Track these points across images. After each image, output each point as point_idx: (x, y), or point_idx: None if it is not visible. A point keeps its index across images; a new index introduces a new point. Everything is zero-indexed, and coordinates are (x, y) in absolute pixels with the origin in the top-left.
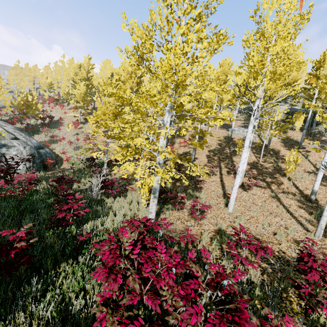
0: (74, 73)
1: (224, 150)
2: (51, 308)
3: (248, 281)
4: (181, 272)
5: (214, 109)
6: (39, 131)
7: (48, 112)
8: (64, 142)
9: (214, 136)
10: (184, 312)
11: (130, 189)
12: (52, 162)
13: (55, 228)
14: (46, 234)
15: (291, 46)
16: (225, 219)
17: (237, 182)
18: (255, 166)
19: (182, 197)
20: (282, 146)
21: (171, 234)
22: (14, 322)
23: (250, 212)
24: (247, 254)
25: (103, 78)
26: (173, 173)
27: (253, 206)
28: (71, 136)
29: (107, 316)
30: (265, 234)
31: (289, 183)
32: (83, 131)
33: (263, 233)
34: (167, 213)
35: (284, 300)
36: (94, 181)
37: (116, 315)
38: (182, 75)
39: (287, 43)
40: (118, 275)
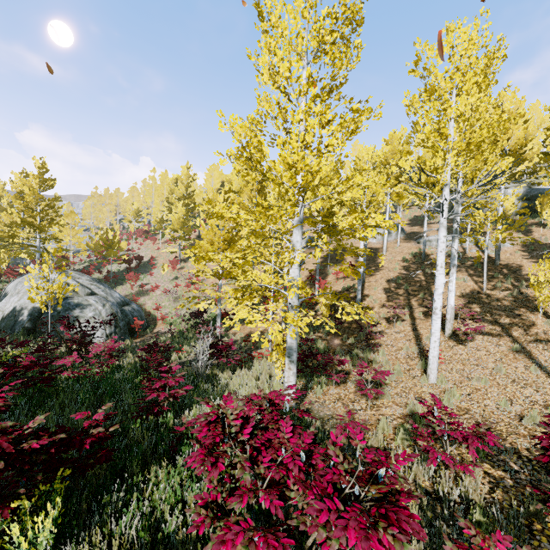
0: (169, 191)
1: (414, 277)
2: (137, 523)
3: (463, 500)
4: (323, 468)
5: (387, 211)
6: (123, 280)
7: (135, 251)
8: (158, 293)
9: (394, 255)
10: (309, 508)
11: (257, 356)
12: (141, 324)
13: (145, 418)
14: (131, 426)
15: (484, 99)
16: (423, 396)
17: (436, 328)
18: (476, 299)
19: (341, 361)
20: (525, 257)
21: (325, 423)
22: (88, 546)
23: (471, 381)
24: (464, 455)
25: (210, 191)
26: (311, 319)
27: (477, 370)
28: (168, 282)
29: (207, 520)
30: (503, 419)
31: (547, 323)
32: (184, 272)
33: (499, 417)
34: (319, 390)
35: (537, 534)
36: (200, 345)
37: (220, 520)
38: (307, 174)
39: (474, 97)
40: (220, 459)
